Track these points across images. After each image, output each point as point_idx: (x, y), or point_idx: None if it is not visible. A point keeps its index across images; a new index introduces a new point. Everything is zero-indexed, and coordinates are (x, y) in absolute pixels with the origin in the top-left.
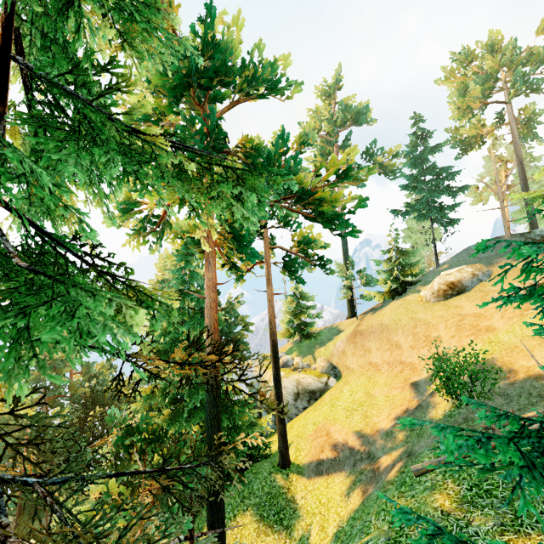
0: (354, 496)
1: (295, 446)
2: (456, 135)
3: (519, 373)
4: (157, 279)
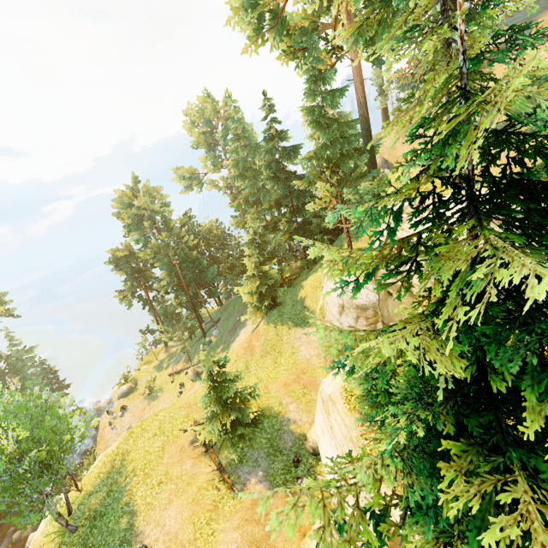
0: None
1: None
2: None
3: None
4: (199, 132)
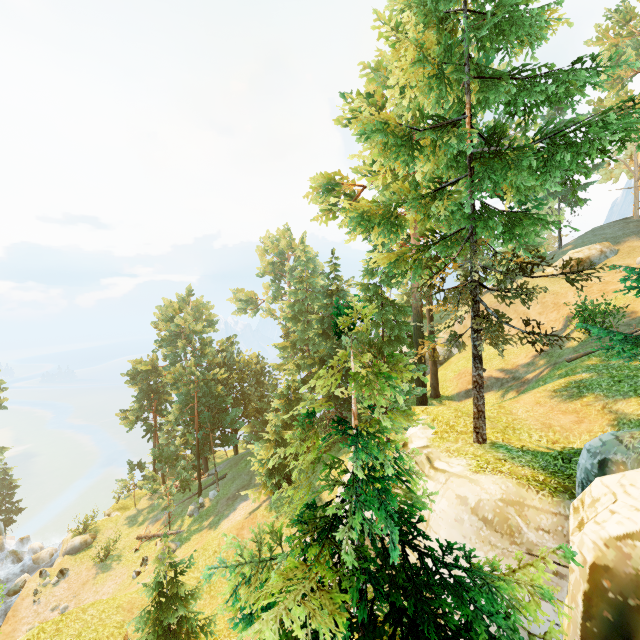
0: (509, 395)
1: (439, 387)
2: (599, 107)
3: (639, 313)
4: (268, 261)
